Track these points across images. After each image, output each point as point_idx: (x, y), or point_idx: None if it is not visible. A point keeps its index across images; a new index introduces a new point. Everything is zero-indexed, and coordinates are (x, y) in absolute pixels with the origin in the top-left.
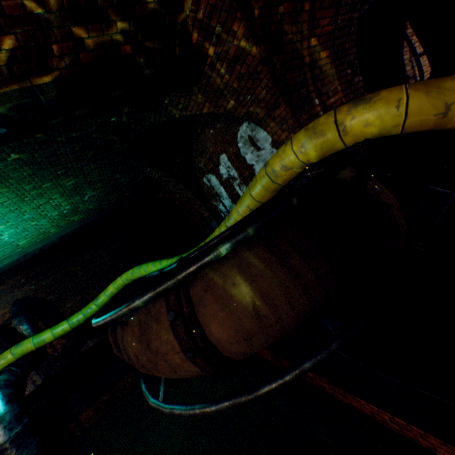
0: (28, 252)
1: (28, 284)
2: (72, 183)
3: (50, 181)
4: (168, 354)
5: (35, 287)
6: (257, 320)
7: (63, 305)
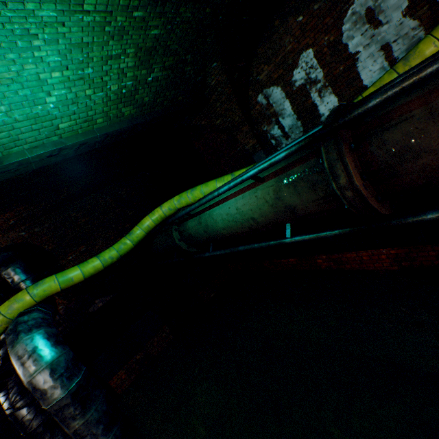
0: (66, 144)
1: (15, 229)
2: (155, 36)
3: (144, 7)
4: None
5: (26, 234)
6: None
7: (63, 257)
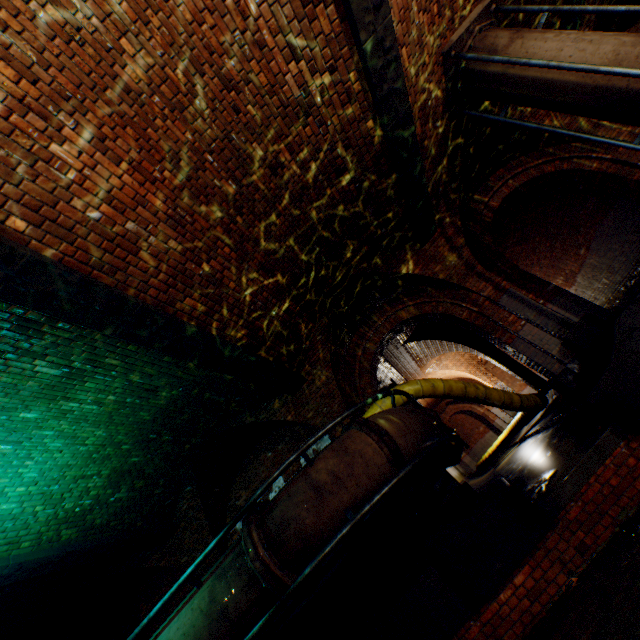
0: None
1: None
2: (134, 461)
3: (133, 442)
4: (364, 448)
5: None
6: (405, 426)
7: None
